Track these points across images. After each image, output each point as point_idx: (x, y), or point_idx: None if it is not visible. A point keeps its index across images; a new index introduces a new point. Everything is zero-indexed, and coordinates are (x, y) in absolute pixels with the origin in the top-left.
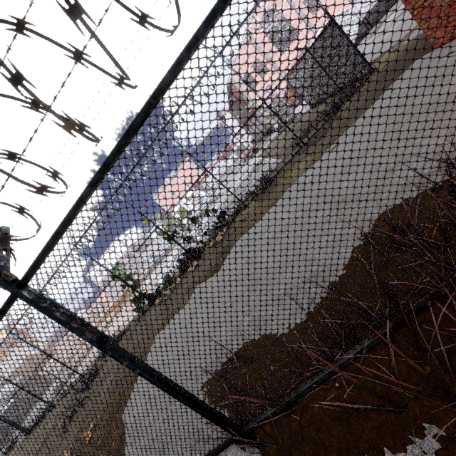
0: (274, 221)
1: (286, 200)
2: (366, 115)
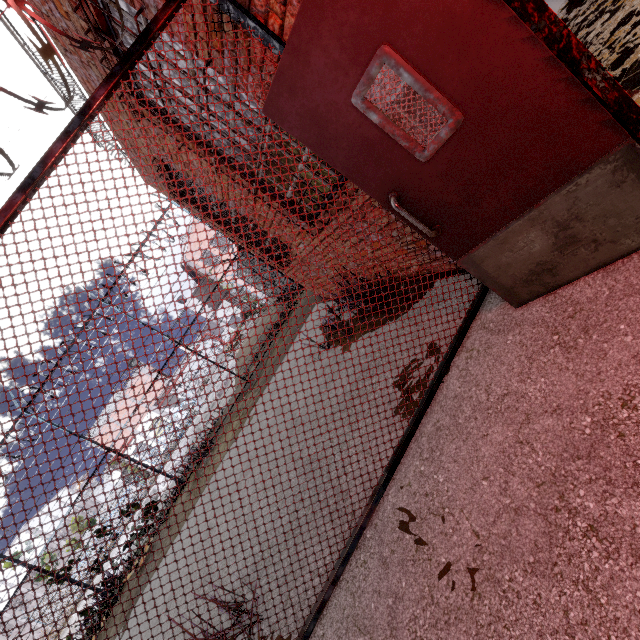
0: (175, 565)
1: (198, 512)
2: (277, 375)
